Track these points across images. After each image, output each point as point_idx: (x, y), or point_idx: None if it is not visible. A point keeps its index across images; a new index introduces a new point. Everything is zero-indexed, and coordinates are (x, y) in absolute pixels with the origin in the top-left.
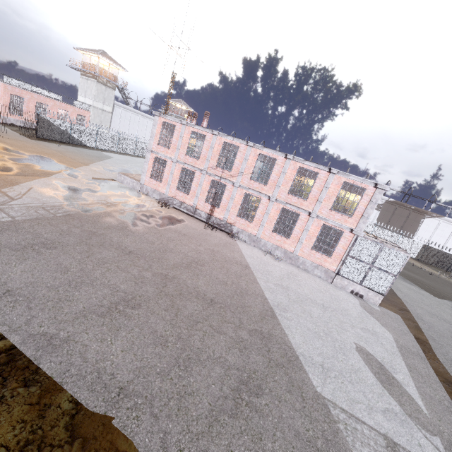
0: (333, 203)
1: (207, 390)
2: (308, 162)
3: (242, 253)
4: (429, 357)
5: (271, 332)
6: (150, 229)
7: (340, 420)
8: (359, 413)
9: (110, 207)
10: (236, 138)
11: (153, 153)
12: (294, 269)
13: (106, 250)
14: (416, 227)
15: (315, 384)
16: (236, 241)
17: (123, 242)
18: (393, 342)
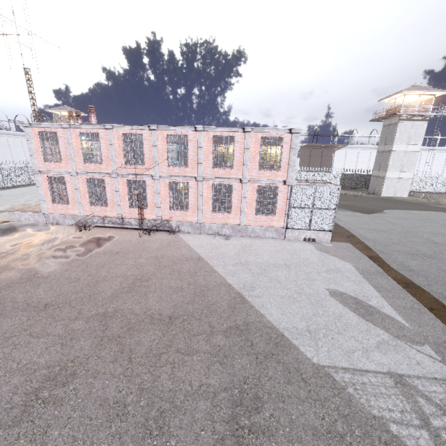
0: (259, 161)
1: (197, 445)
2: (221, 128)
3: (190, 246)
4: (386, 269)
5: (247, 320)
6: (71, 264)
7: (347, 383)
8: (359, 363)
9: (6, 258)
10: (134, 125)
11: (43, 173)
12: (247, 240)
13: (7, 319)
14: (331, 162)
15: (310, 356)
16: (180, 235)
17: (34, 296)
18: (355, 271)
